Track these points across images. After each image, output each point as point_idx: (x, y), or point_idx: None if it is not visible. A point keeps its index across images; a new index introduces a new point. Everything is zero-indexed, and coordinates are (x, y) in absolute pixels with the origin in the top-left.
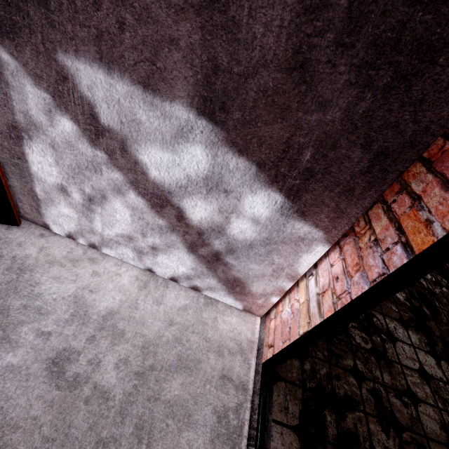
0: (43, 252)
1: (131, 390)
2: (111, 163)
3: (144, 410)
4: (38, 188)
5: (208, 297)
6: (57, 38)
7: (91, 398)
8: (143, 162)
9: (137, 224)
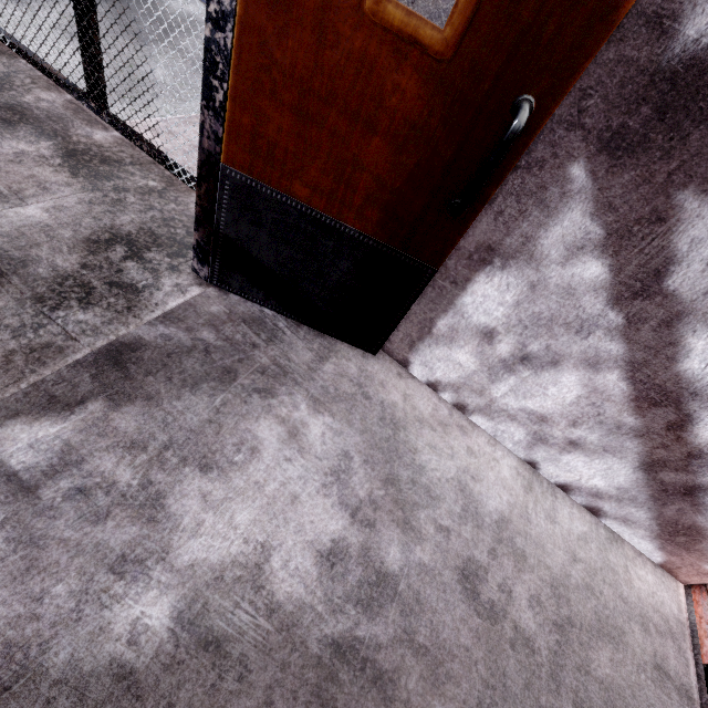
0: (408, 403)
1: (555, 647)
2: (620, 331)
3: (577, 683)
4: (444, 321)
5: (609, 529)
6: (706, 174)
7: (515, 643)
8: (687, 346)
9: (577, 409)
